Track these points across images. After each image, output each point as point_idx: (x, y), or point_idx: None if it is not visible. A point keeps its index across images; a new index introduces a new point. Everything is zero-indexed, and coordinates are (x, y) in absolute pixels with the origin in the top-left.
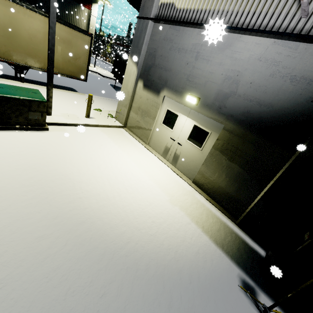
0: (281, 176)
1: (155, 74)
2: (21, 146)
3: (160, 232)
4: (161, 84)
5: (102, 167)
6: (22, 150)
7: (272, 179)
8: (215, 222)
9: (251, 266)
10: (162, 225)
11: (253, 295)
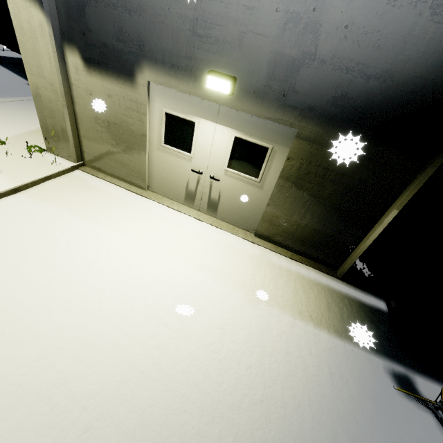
0: (410, 203)
1: (104, 25)
2: None
3: (269, 381)
4: (129, 52)
5: (91, 302)
6: None
7: (389, 206)
8: (319, 295)
9: (387, 341)
10: (263, 363)
11: (413, 389)
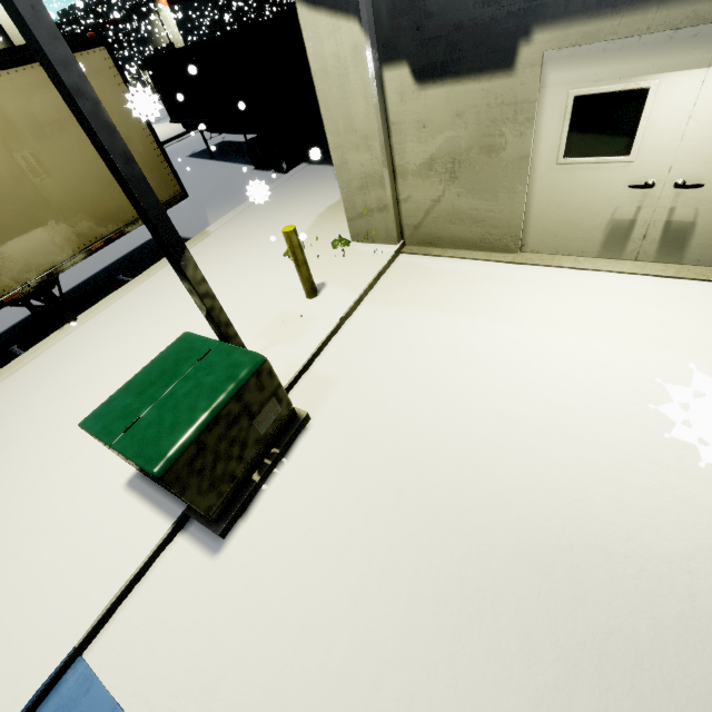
0: None
1: None
2: (344, 534)
3: None
4: (506, 17)
5: (573, 427)
6: (365, 548)
7: None
8: None
9: None
10: None
11: None
